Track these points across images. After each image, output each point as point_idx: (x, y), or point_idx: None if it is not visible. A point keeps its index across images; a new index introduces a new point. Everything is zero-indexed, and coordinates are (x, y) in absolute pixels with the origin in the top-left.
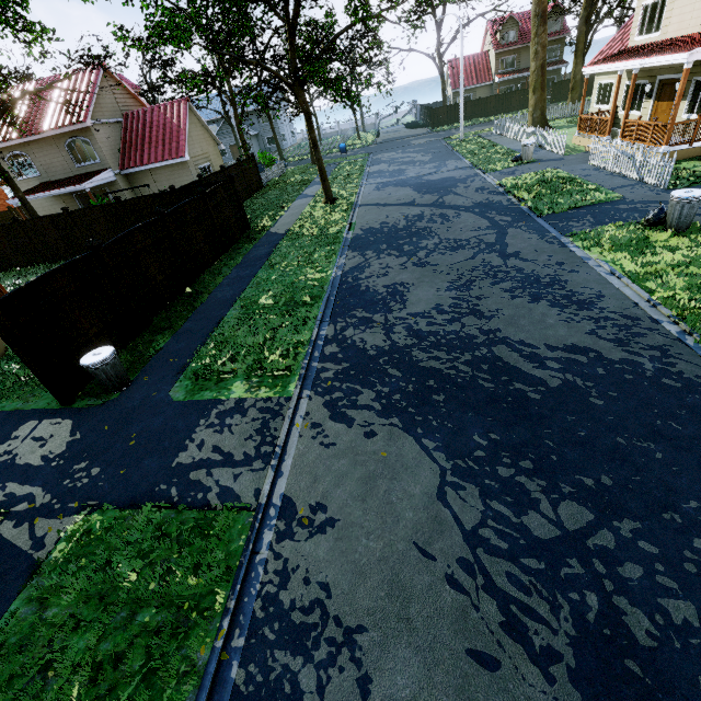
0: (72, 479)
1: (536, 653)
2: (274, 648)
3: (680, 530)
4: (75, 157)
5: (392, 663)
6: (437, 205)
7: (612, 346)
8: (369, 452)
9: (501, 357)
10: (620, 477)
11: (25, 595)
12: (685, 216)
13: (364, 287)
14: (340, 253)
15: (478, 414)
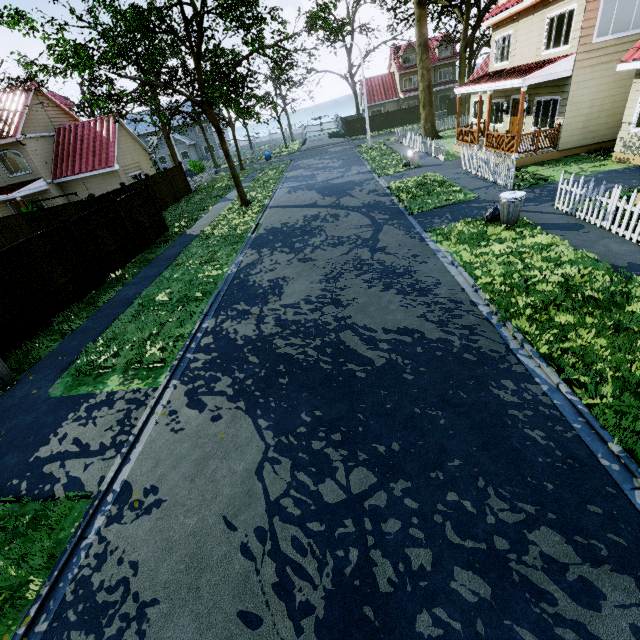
0: None
1: (294, 608)
2: (72, 630)
3: (440, 486)
4: (7, 168)
5: (172, 631)
6: (333, 206)
7: (434, 327)
8: (210, 435)
9: (344, 341)
10: (407, 442)
11: None
12: (512, 213)
13: (251, 282)
14: (240, 251)
15: (311, 394)
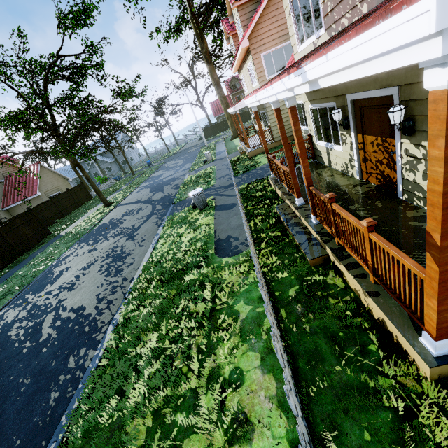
0: None
1: None
2: None
3: None
4: None
5: None
6: (146, 201)
7: (95, 304)
8: None
9: (44, 321)
10: None
11: None
12: (198, 203)
13: (51, 273)
14: (71, 246)
15: None
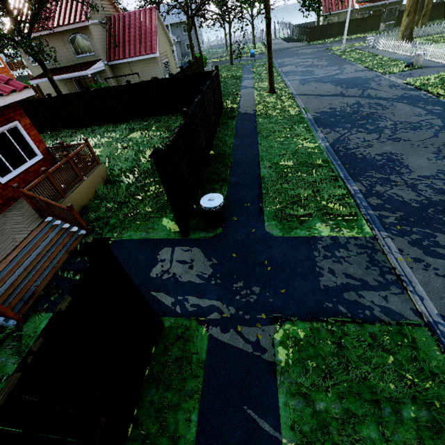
0: (241, 295)
1: None
2: None
3: None
4: (75, 49)
5: None
6: (366, 96)
7: None
8: None
9: None
10: None
11: (284, 390)
12: None
13: (360, 155)
14: (314, 129)
15: None
